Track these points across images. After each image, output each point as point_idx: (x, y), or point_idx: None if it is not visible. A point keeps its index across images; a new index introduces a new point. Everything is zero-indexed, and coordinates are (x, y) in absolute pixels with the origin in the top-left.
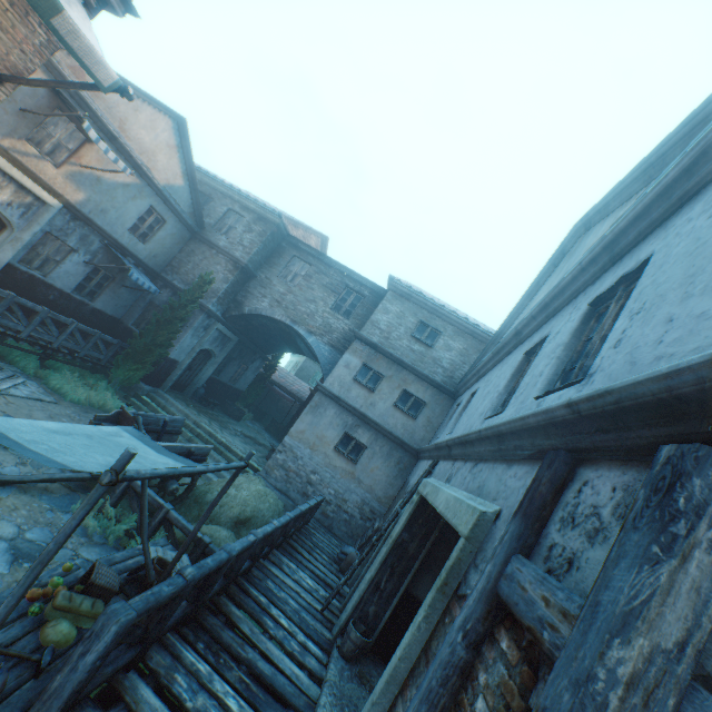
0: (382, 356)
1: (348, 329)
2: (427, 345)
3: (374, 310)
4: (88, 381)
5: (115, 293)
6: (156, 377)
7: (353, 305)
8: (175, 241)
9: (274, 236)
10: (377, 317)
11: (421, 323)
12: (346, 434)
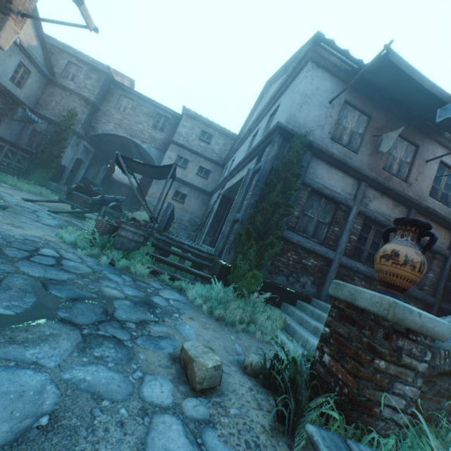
0: (186, 151)
1: (164, 139)
2: (207, 143)
3: (176, 127)
4: (23, 181)
5: (9, 125)
6: (56, 177)
7: (164, 124)
8: (38, 87)
9: (106, 82)
10: (180, 130)
11: (203, 132)
12: (176, 191)
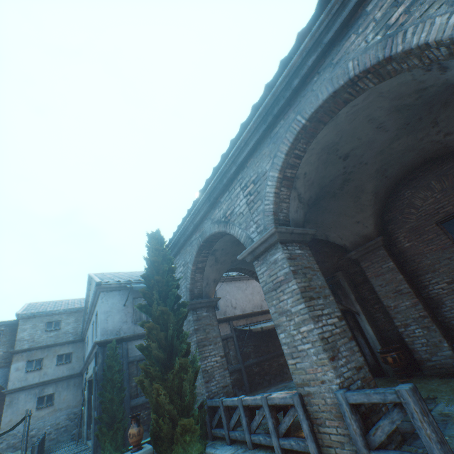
0: (36, 350)
1: (4, 352)
2: (58, 329)
3: (15, 333)
4: None
5: None
6: None
7: None
8: None
9: None
10: (21, 336)
11: (48, 322)
12: (39, 397)
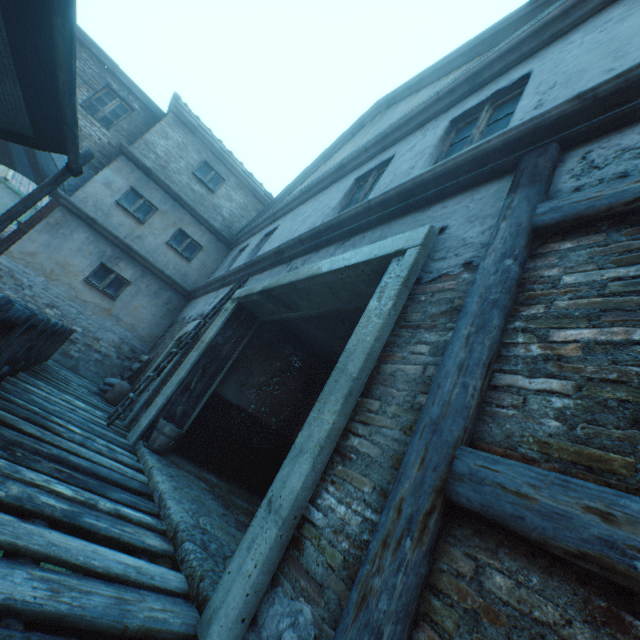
0: (156, 186)
1: (108, 143)
2: (210, 189)
3: (146, 132)
4: None
5: None
6: None
7: (116, 114)
8: None
9: None
10: (154, 139)
11: (205, 163)
12: (103, 266)
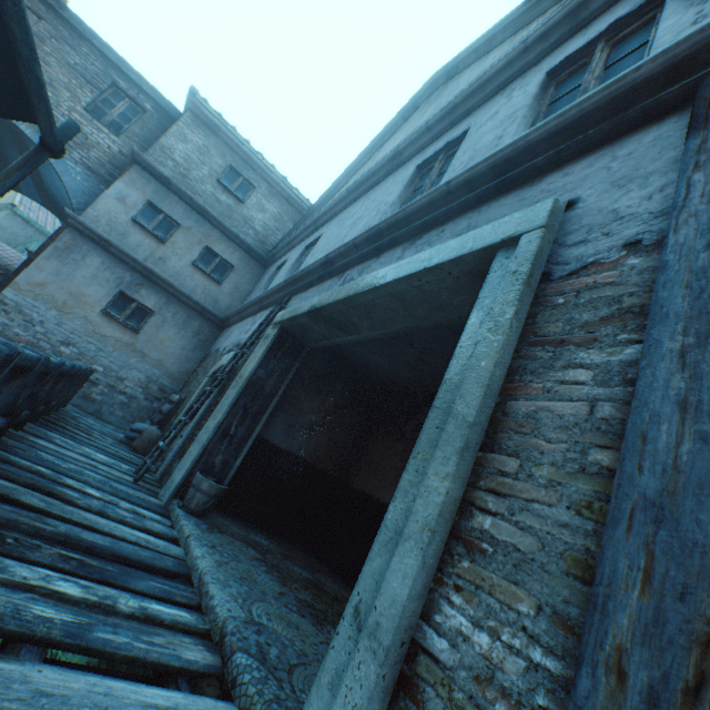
0: (177, 199)
1: (119, 152)
2: (238, 199)
3: (161, 136)
4: None
5: None
6: None
7: (126, 117)
8: None
9: None
10: (171, 143)
11: (231, 169)
12: (122, 294)
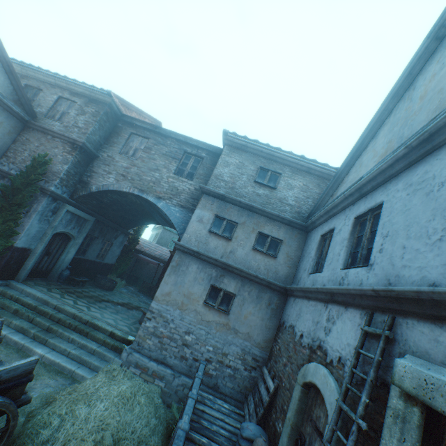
0: (231, 205)
1: (194, 189)
2: (271, 188)
3: (214, 168)
4: None
5: None
6: (4, 270)
7: (194, 167)
8: (4, 131)
9: (108, 116)
10: (219, 171)
11: (260, 169)
12: (213, 286)
